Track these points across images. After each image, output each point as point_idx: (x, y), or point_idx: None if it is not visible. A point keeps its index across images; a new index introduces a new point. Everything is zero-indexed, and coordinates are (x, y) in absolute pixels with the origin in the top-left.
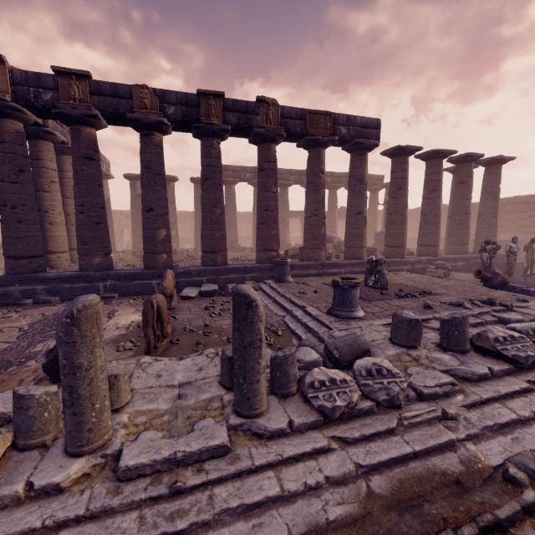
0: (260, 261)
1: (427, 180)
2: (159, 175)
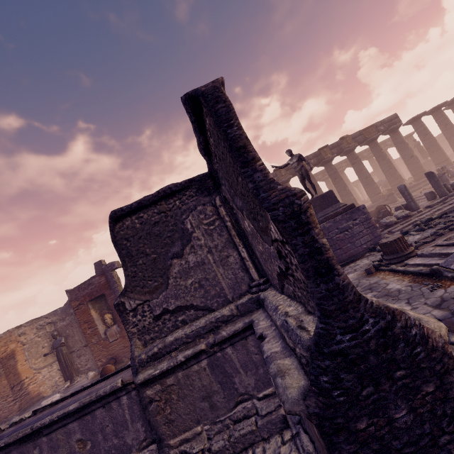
0: (375, 201)
1: (438, 122)
2: (318, 186)
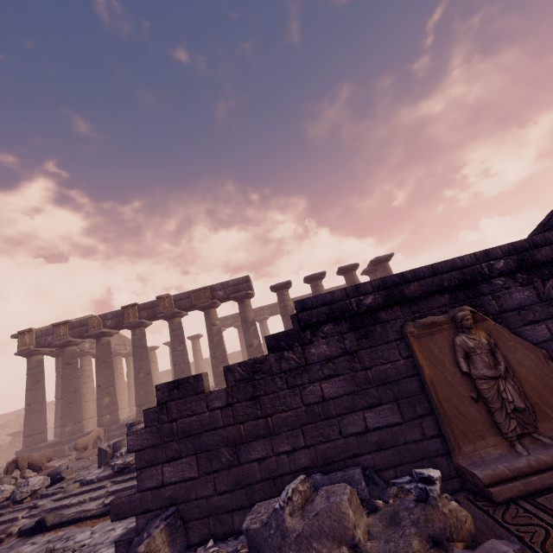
0: None
1: None
2: (105, 362)
